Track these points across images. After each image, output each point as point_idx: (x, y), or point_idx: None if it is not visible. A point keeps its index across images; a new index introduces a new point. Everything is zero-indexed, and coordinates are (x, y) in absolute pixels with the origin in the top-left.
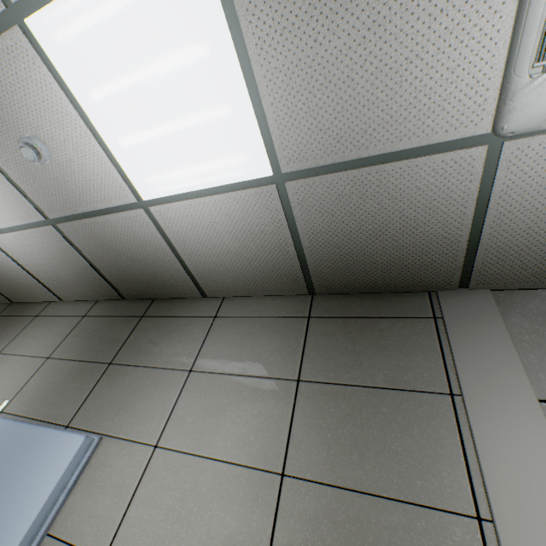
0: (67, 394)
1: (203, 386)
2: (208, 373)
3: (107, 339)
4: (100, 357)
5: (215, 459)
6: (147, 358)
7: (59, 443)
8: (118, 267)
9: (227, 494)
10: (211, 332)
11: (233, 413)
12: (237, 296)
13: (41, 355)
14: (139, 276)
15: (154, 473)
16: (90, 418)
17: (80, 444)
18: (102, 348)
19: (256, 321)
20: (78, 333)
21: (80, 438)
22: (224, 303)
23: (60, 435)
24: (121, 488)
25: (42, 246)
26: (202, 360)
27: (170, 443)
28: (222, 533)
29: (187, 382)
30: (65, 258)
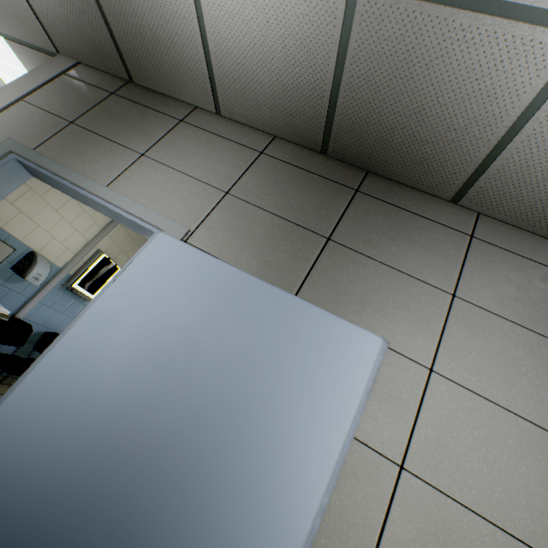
0: (278, 256)
1: (477, 323)
2: (480, 308)
3: (312, 203)
4: (309, 223)
5: (516, 414)
6: (383, 253)
7: (340, 331)
8: (375, 109)
9: (541, 457)
10: (470, 255)
11: (528, 371)
12: (499, 220)
13: (213, 184)
14: (391, 137)
15: (438, 399)
16: (325, 301)
17: (379, 346)
18: (309, 212)
19: (535, 266)
20: (260, 174)
21: (375, 339)
22: (481, 222)
23: (335, 321)
24: (398, 400)
25: (279, 18)
26: (467, 288)
27: (449, 373)
28: (544, 494)
29: (452, 308)
30: (300, 55)
